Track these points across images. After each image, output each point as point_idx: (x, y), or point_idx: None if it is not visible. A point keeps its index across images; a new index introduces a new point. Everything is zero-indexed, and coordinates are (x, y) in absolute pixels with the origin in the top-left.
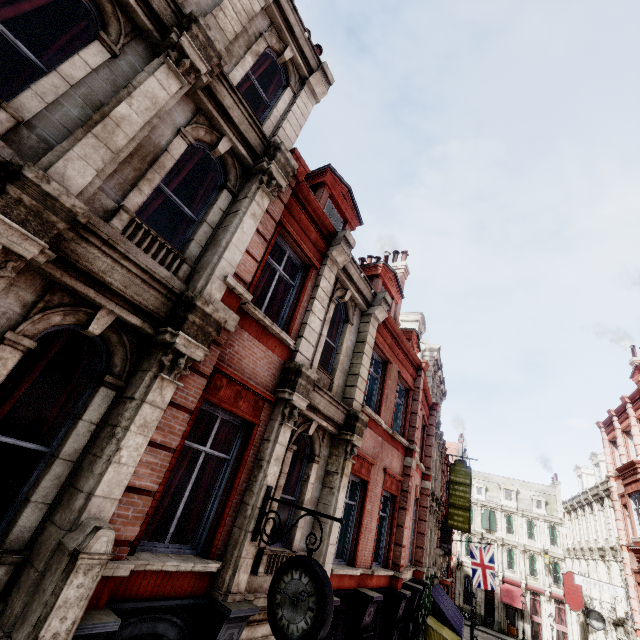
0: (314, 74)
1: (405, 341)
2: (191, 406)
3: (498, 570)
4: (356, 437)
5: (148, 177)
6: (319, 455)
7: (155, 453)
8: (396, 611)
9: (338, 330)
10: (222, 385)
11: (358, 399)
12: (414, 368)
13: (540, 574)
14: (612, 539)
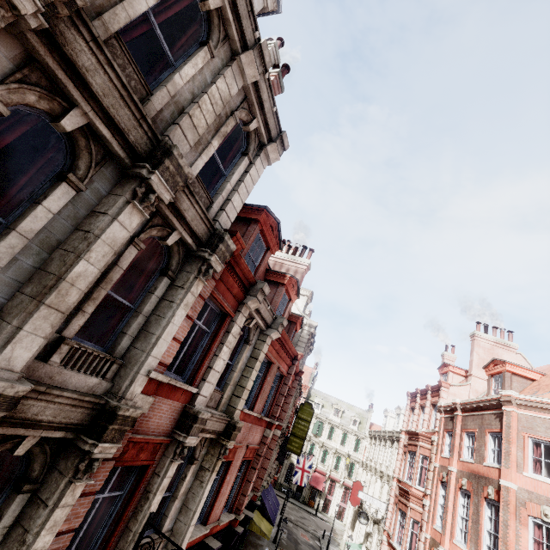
0: (272, 143)
1: (290, 343)
2: (98, 488)
3: (314, 463)
4: (230, 442)
5: (94, 296)
6: (198, 457)
7: (59, 540)
8: (230, 543)
9: (238, 348)
10: (128, 449)
11: (240, 407)
12: (291, 358)
13: (341, 469)
14: (390, 469)
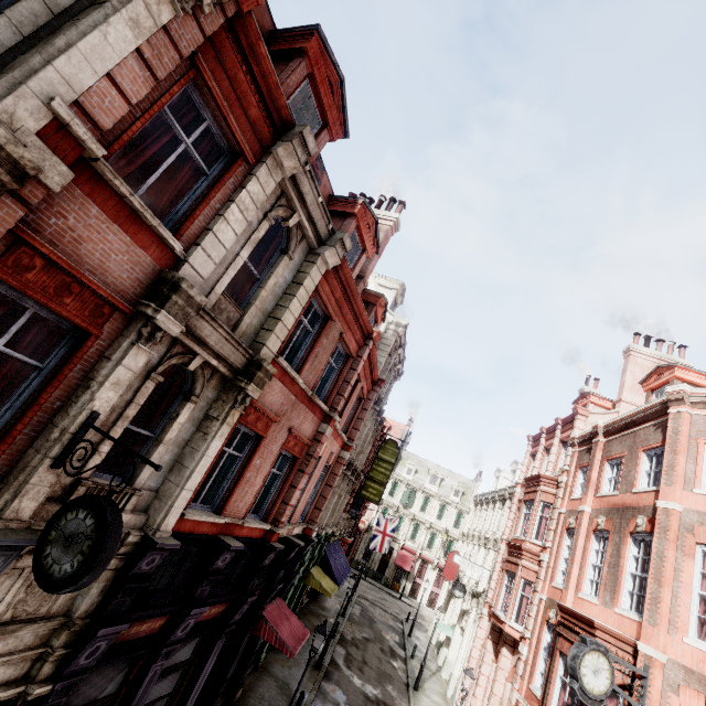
0: None
1: (359, 302)
2: None
3: (401, 539)
4: (253, 387)
5: None
6: (199, 395)
7: None
8: (262, 560)
9: (271, 260)
10: (33, 266)
11: (271, 347)
12: (363, 335)
13: (435, 548)
14: (499, 533)
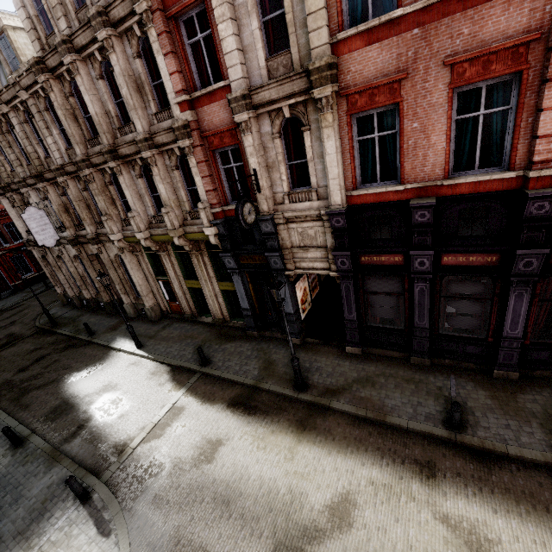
0: None
1: None
2: (203, 160)
3: None
4: (318, 91)
5: (147, 93)
6: (306, 124)
7: (205, 179)
8: (523, 212)
9: None
10: (213, 140)
11: (318, 43)
12: None
13: None
14: None
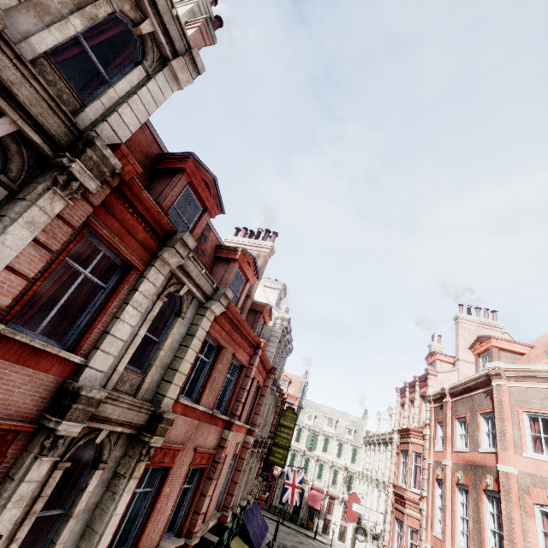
0: (178, 58)
1: (246, 326)
2: None
3: (310, 480)
4: (156, 438)
5: None
6: (107, 460)
7: None
8: None
9: (167, 322)
10: None
11: (171, 395)
12: (253, 346)
13: (339, 484)
14: (386, 475)
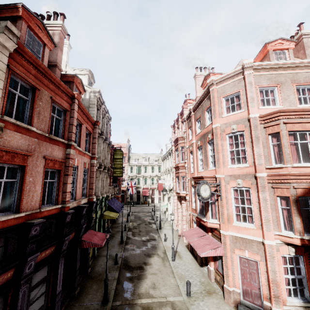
0: None
1: (54, 76)
2: None
3: (141, 186)
4: None
5: None
6: None
7: None
8: (65, 220)
9: None
10: None
11: None
12: (69, 97)
13: (155, 183)
14: (172, 166)
